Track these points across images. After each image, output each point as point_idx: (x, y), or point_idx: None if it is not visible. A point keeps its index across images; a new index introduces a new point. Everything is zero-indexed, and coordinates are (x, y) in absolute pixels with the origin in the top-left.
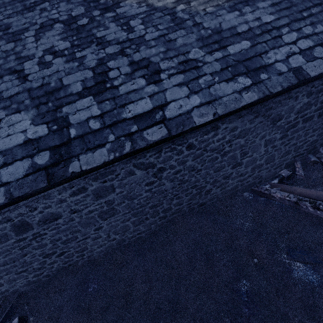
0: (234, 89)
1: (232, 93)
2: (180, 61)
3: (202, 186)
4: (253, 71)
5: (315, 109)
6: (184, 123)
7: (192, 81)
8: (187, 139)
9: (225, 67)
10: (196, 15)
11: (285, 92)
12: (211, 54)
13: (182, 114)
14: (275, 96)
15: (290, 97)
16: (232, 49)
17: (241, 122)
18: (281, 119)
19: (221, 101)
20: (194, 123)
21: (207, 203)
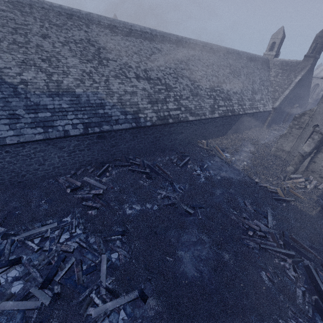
0: (33, 132)
1: (32, 134)
2: (10, 113)
3: (18, 172)
4: (46, 127)
5: (84, 147)
6: (0, 142)
7: (13, 124)
8: (5, 148)
9: (34, 122)
10: (28, 93)
11: (59, 138)
12: (29, 114)
13: (1, 137)
14: (54, 139)
15: (67, 140)
16: (41, 114)
17: (39, 146)
18: (65, 148)
19: (24, 136)
20: (5, 142)
21: (24, 182)
